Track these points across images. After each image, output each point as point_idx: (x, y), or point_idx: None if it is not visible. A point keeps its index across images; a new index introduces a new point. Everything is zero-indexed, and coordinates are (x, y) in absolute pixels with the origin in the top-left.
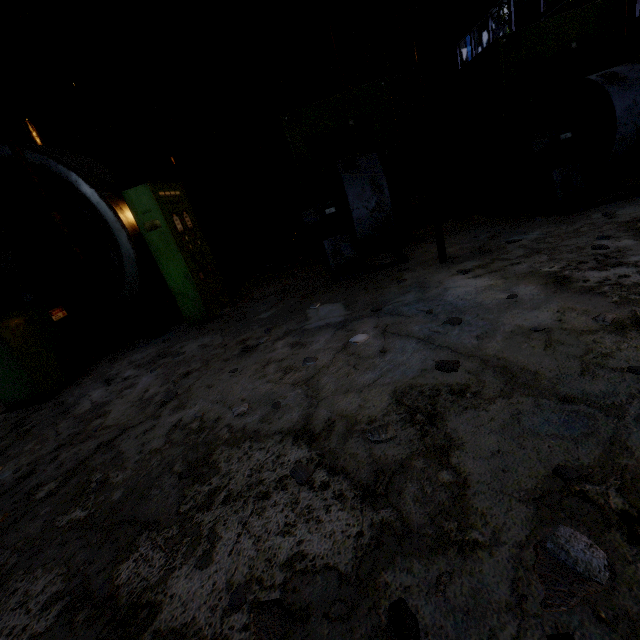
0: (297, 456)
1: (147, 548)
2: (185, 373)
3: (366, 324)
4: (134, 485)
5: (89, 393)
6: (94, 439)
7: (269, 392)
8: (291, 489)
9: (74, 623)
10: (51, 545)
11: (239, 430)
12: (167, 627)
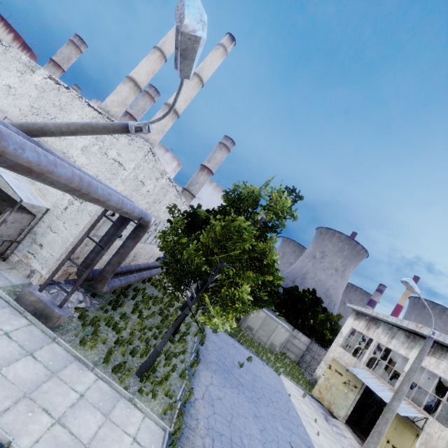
0: None
1: None
2: None
3: None
4: None
5: None
6: None
7: None
8: None
9: None
10: None
11: None
12: None
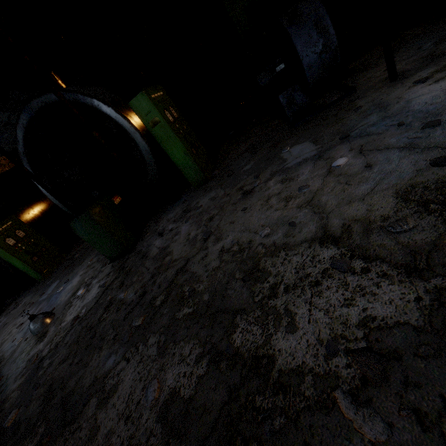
0: (329, 254)
1: (244, 325)
2: (209, 218)
3: (340, 150)
4: (214, 290)
5: (153, 243)
6: (172, 268)
7: (281, 217)
8: (336, 276)
9: (220, 369)
10: (181, 329)
11: (271, 245)
12: (286, 368)
